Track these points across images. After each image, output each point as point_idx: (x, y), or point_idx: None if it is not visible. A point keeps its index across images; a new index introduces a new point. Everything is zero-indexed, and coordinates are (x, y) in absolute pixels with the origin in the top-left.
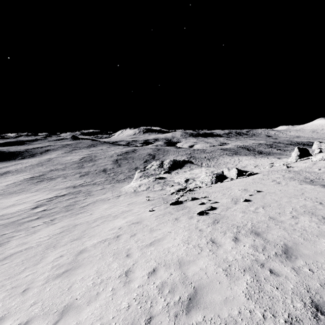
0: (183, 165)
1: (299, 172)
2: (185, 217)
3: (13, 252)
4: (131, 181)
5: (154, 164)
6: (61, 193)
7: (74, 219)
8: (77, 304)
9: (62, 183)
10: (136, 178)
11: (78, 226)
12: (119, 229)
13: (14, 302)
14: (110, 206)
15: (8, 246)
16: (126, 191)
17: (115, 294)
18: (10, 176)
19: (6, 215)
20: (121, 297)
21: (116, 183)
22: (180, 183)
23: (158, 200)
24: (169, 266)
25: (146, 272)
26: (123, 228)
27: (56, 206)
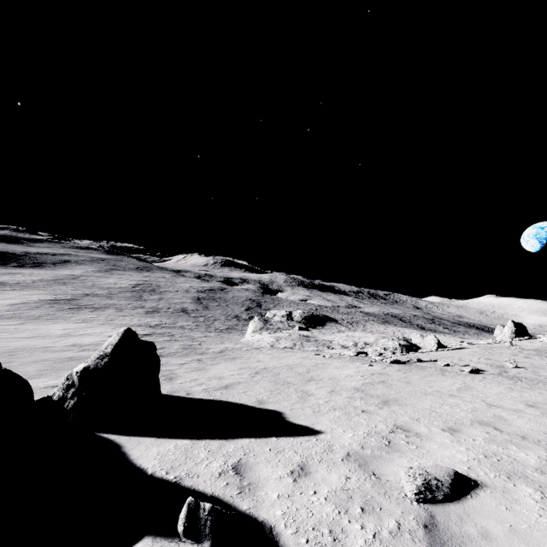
0: (325, 323)
1: (541, 351)
2: (453, 374)
3: (221, 383)
4: (242, 334)
5: (276, 313)
6: (139, 331)
7: (243, 363)
8: (488, 420)
9: (120, 317)
10: (254, 330)
11: (273, 369)
12: (364, 376)
13: (379, 418)
14: (273, 357)
15: (193, 378)
16: (257, 344)
17: (524, 416)
18: (10, 292)
19: (84, 346)
20: (537, 418)
21: (218, 332)
22: (343, 346)
23: (350, 359)
24: (544, 404)
25: (523, 406)
26: (368, 376)
27: (163, 346)
